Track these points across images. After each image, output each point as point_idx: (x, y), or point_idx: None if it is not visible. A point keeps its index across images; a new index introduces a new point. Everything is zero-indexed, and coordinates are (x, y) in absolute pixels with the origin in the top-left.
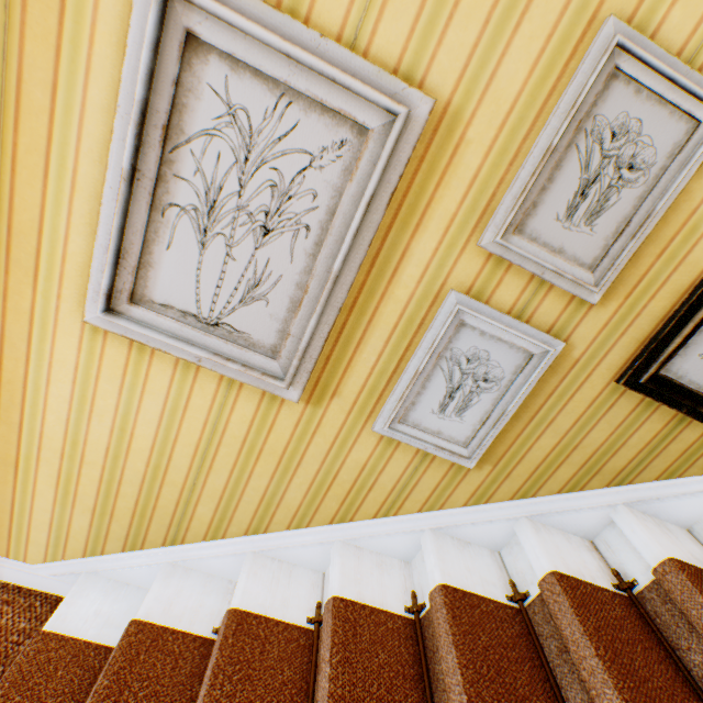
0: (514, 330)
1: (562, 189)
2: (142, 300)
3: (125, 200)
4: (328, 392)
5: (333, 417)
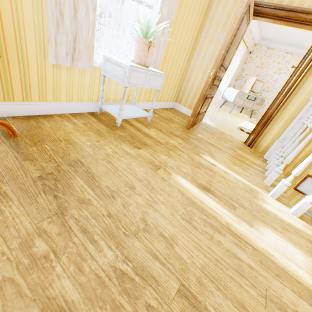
0: None
1: None
2: None
3: None
4: None
5: None
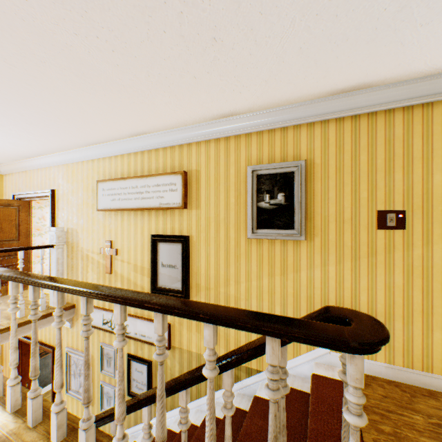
0: (109, 386)
1: (106, 362)
2: (71, 388)
3: (67, 375)
4: (94, 402)
5: (96, 408)
